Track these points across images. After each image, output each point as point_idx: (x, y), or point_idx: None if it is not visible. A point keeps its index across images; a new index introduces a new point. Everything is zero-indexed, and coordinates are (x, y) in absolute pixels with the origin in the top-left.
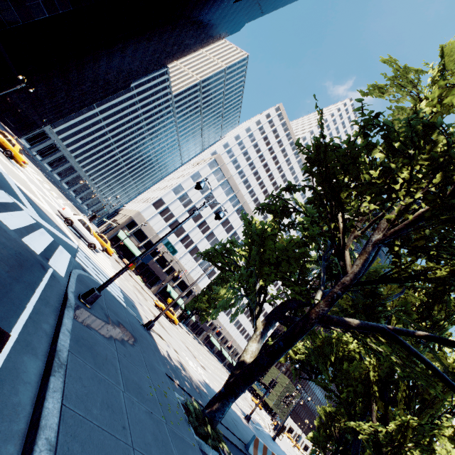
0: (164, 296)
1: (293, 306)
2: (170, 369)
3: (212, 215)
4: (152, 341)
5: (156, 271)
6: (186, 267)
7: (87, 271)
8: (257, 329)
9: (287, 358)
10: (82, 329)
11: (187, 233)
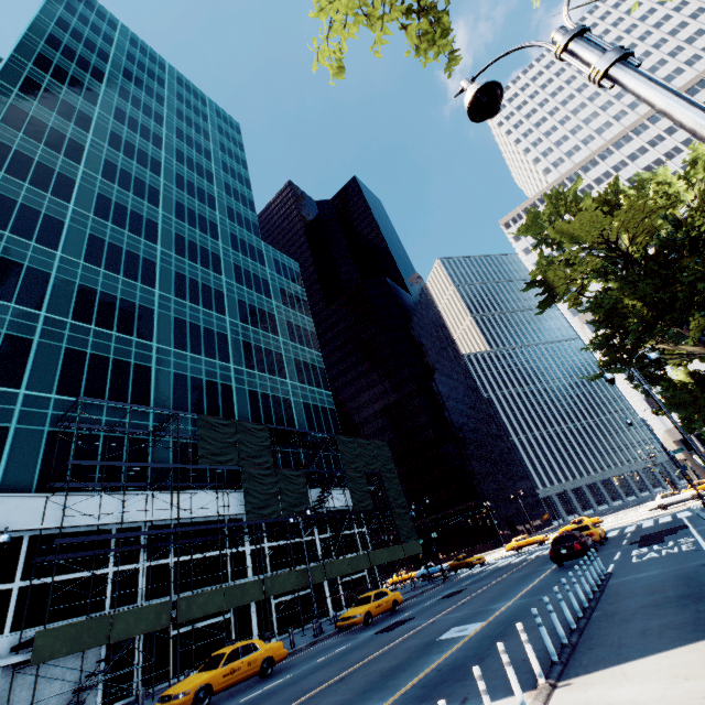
0: None
1: None
2: None
3: None
4: None
5: None
6: None
7: None
8: None
9: None
10: None
11: None
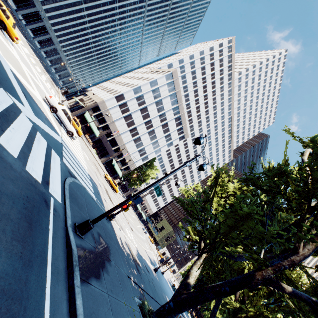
0: (109, 166)
1: (231, 245)
2: (127, 263)
3: (157, 117)
4: (114, 236)
5: (107, 148)
6: (129, 150)
7: (71, 173)
8: (201, 257)
9: (189, 239)
10: (87, 295)
11: (135, 126)
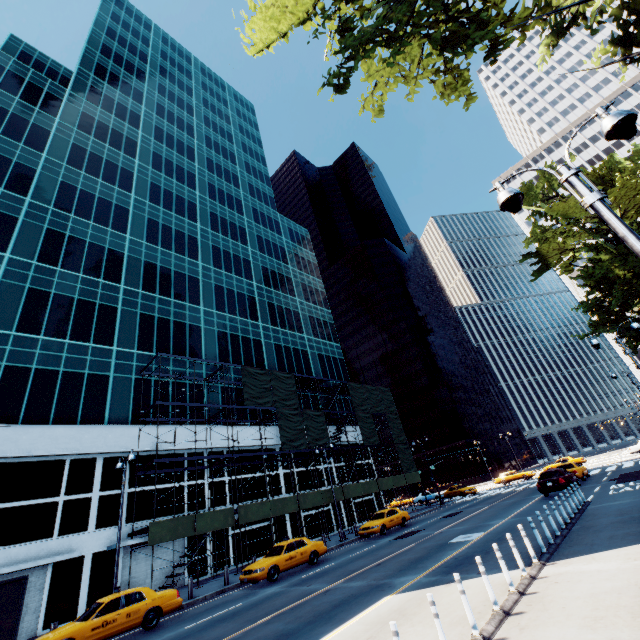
0: None
1: None
2: None
3: None
4: None
5: None
6: None
7: None
8: None
9: None
10: None
11: None
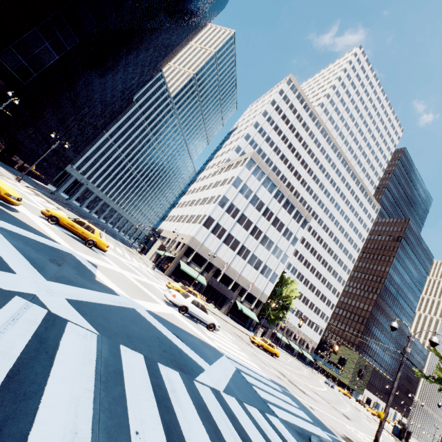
0: (235, 313)
1: None
2: None
3: (260, 217)
4: None
5: (222, 292)
6: (249, 278)
7: (297, 429)
8: None
9: None
10: None
11: (241, 244)
